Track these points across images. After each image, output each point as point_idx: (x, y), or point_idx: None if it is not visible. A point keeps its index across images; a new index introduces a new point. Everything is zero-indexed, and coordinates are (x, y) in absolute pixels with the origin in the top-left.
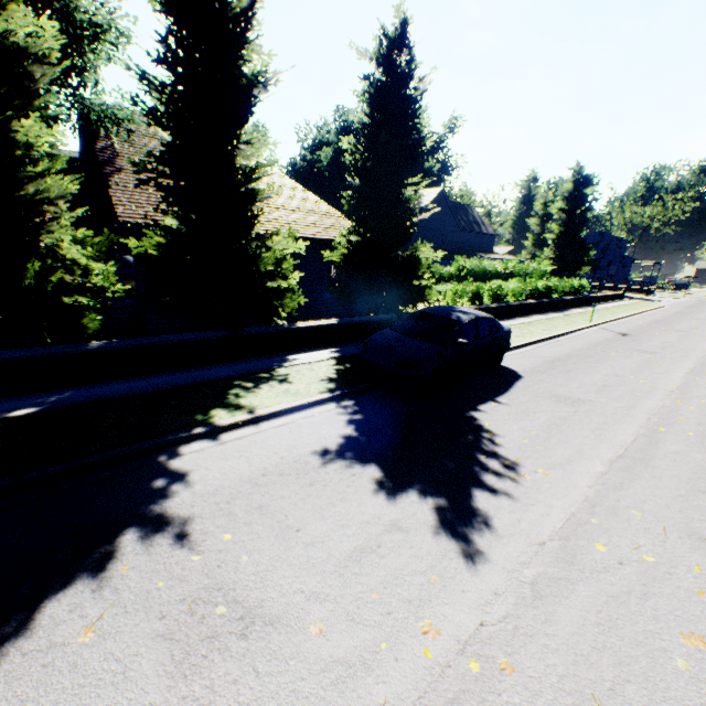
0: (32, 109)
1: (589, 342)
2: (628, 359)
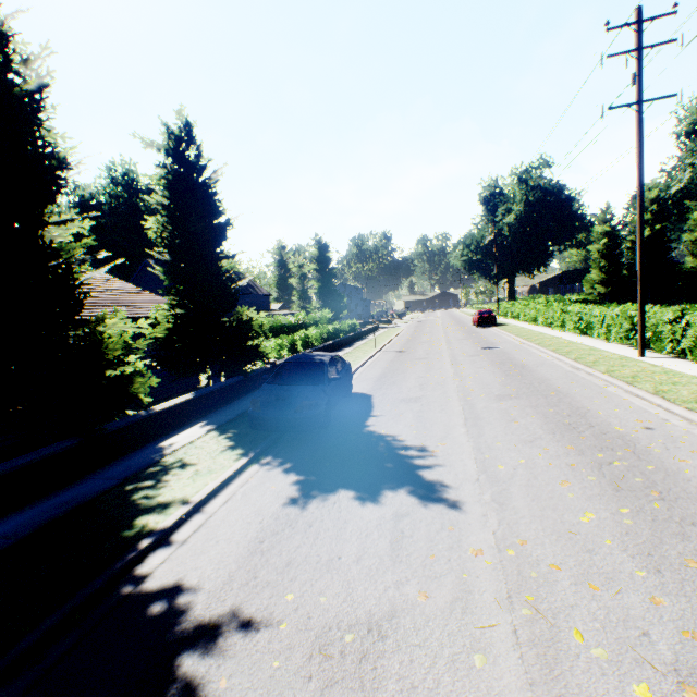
0: None
1: (387, 361)
2: (417, 365)
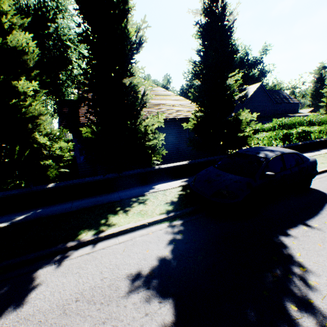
0: (31, 77)
1: None
2: None
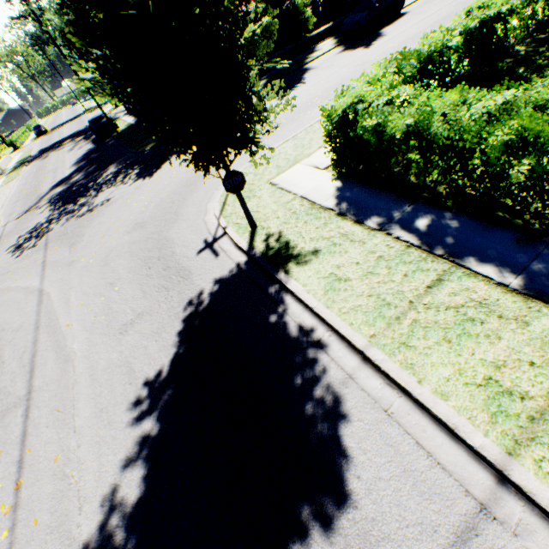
0: None
1: None
2: None
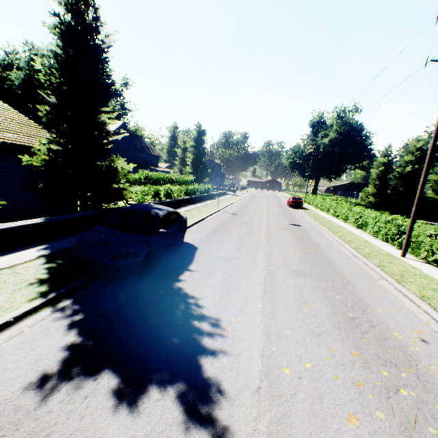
0: None
1: (222, 220)
2: (241, 228)
